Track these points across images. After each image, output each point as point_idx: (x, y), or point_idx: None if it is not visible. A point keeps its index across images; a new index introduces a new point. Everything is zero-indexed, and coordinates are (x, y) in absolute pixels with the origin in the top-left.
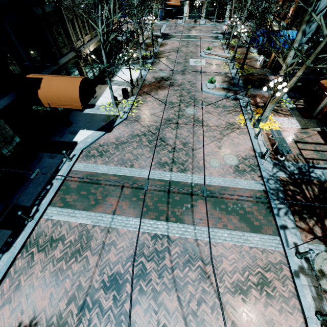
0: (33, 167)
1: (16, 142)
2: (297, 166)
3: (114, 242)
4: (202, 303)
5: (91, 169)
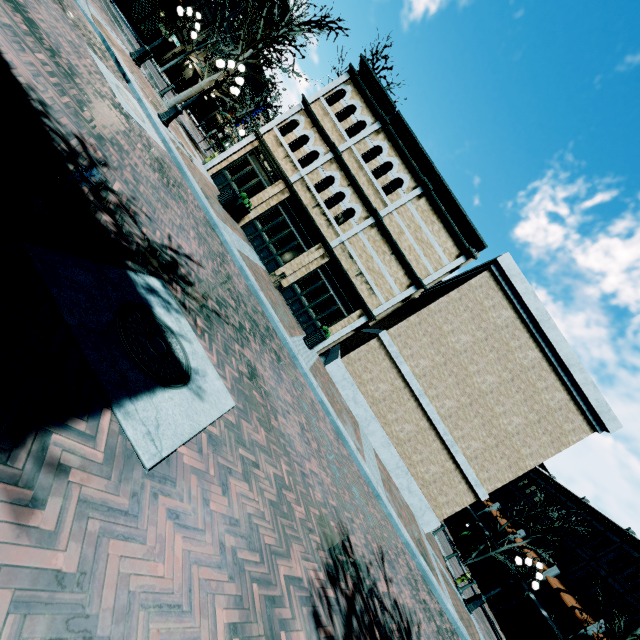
0: None
1: None
2: None
3: None
4: None
5: None
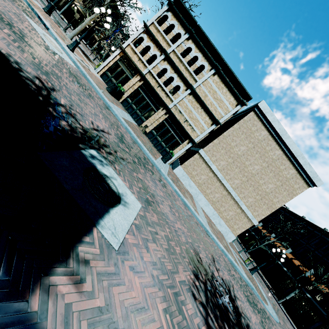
0: None
1: None
2: None
3: None
4: None
5: None
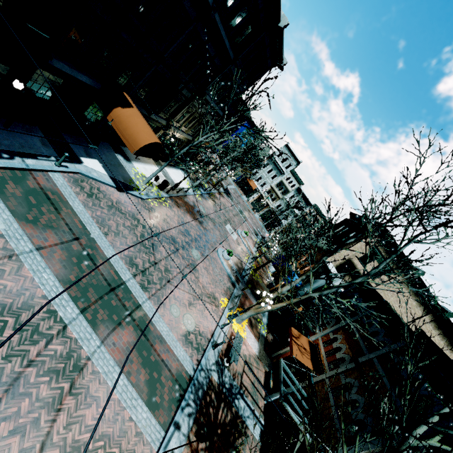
0: (14, 127)
1: (40, 99)
2: (232, 382)
3: (1, 272)
4: (18, 435)
5: (66, 194)
